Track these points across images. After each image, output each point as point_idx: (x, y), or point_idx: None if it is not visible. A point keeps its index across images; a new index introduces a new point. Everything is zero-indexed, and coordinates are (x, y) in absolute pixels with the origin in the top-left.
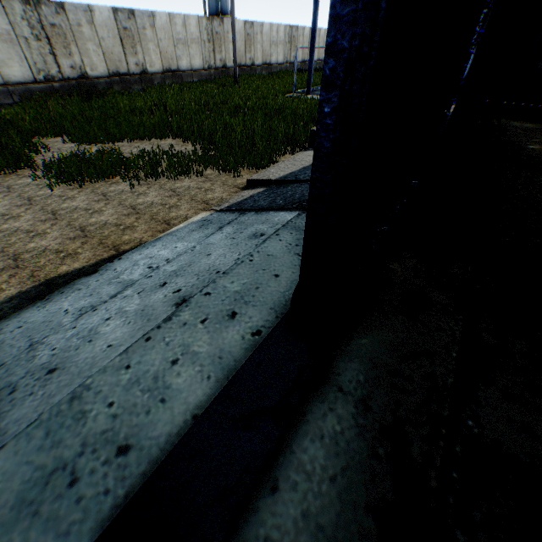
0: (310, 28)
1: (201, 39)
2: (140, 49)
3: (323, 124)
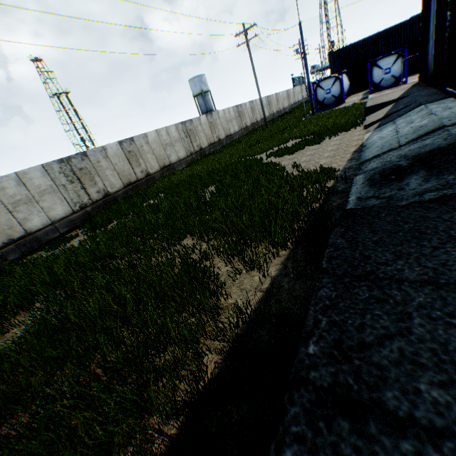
0: (275, 94)
1: (235, 116)
2: (216, 129)
3: None
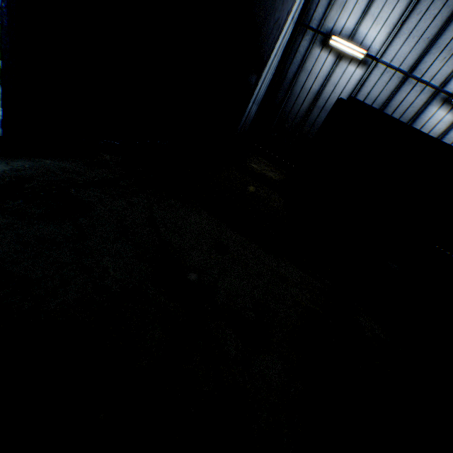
0: None
1: None
2: None
3: (4, 11)
